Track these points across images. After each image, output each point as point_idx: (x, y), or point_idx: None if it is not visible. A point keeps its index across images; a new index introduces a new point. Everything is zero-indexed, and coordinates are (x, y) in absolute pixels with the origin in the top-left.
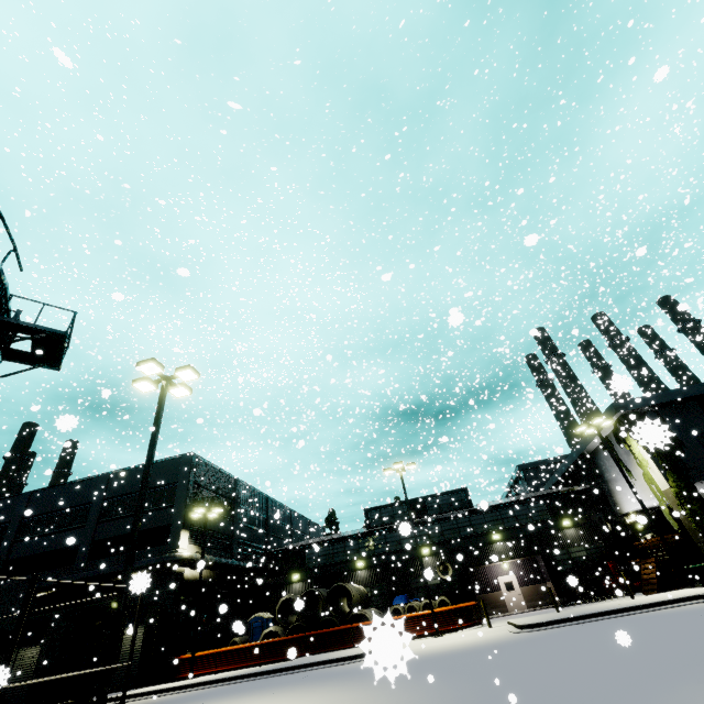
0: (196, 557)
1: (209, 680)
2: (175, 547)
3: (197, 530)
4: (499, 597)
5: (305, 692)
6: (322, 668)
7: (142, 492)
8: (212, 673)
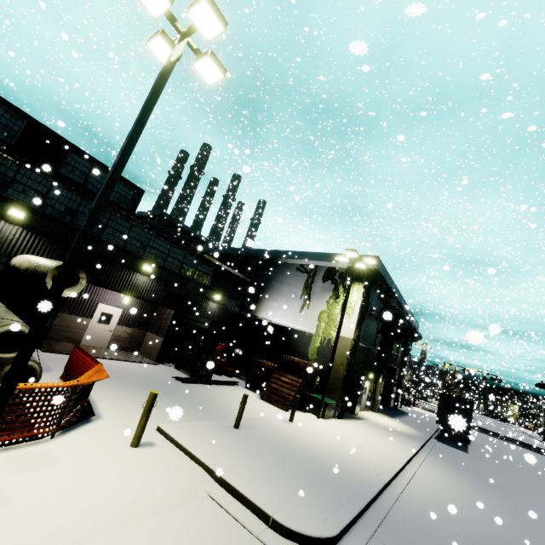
0: None
1: None
2: None
3: None
4: (82, 325)
5: None
6: None
7: None
8: None
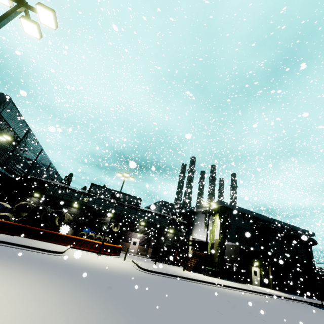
0: None
1: None
2: None
3: None
4: (128, 245)
5: (13, 273)
6: (30, 250)
7: None
8: None
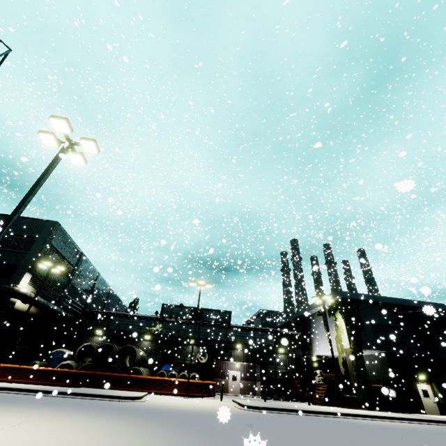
0: (30, 295)
1: (5, 387)
2: (16, 282)
3: (38, 277)
4: (226, 383)
5: (89, 417)
6: (101, 400)
7: (12, 216)
8: (9, 382)
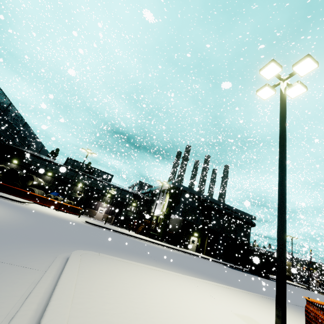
0: None
1: None
2: None
3: None
4: (95, 212)
5: None
6: None
7: None
8: None
